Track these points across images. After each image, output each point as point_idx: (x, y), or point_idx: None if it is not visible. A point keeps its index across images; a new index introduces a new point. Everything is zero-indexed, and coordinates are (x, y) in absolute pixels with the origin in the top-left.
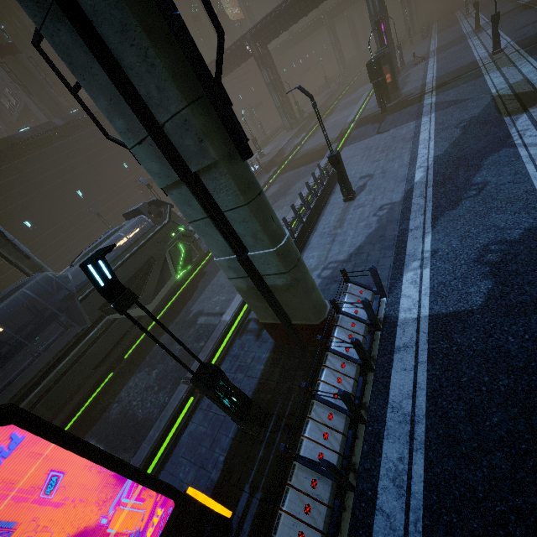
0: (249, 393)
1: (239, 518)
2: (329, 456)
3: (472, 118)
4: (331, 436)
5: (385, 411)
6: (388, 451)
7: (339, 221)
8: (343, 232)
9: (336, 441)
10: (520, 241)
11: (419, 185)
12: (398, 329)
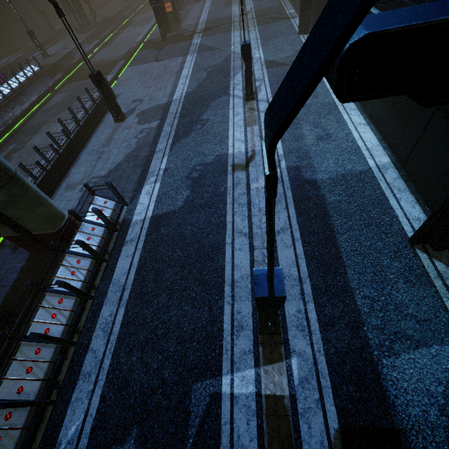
0: None
1: None
2: (55, 328)
3: (215, 66)
4: (59, 315)
5: (108, 287)
6: (104, 312)
7: (108, 140)
8: (109, 151)
9: (64, 317)
10: (211, 164)
11: (170, 115)
12: (130, 228)
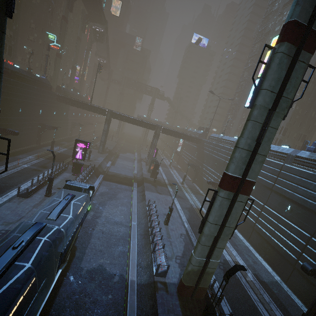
0: None
1: None
2: None
3: (190, 209)
4: None
5: None
6: None
7: (168, 234)
8: (173, 241)
9: None
10: (224, 263)
11: (189, 230)
12: (215, 290)
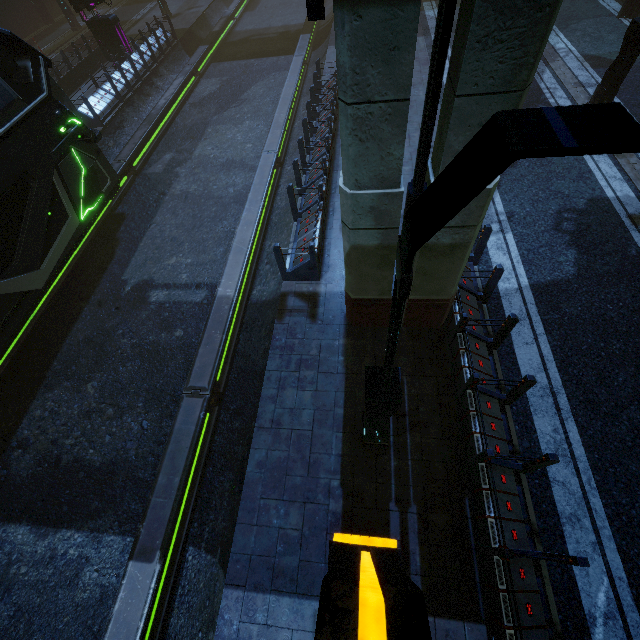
0: (338, 395)
1: (399, 541)
2: (502, 446)
3: None
4: (496, 426)
5: None
6: (541, 426)
7: None
8: None
9: (501, 429)
10: (588, 211)
11: None
12: (504, 301)
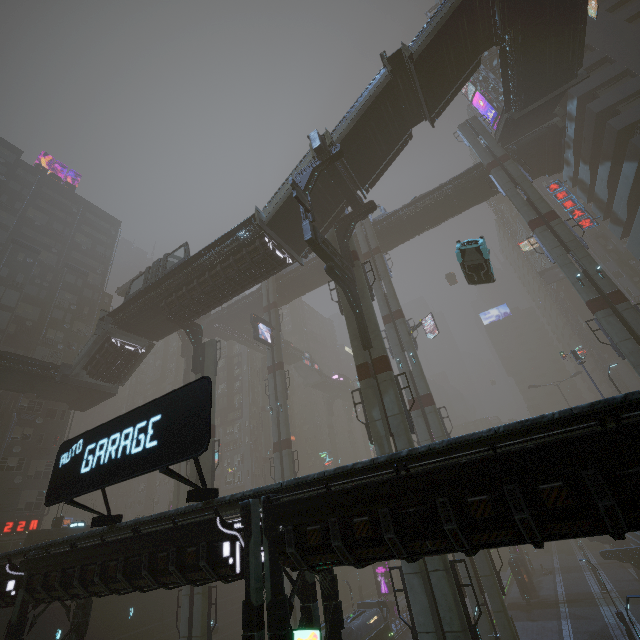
0: None
1: None
2: None
3: (595, 631)
4: None
5: None
6: None
7: None
8: None
9: None
10: None
11: None
12: None
